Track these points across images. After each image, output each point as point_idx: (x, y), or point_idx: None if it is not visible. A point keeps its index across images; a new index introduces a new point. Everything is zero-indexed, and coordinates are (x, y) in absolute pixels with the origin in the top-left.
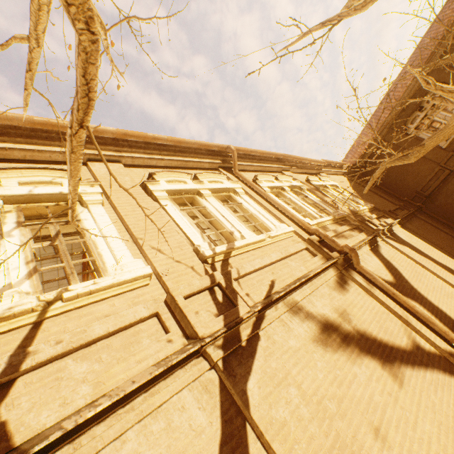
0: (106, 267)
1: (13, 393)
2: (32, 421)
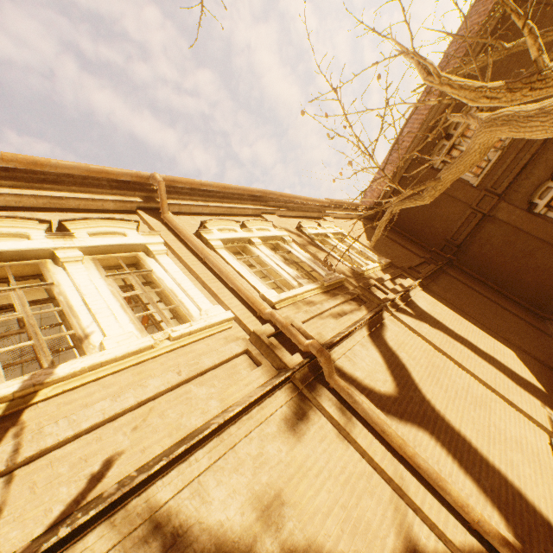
0: None
1: None
2: None
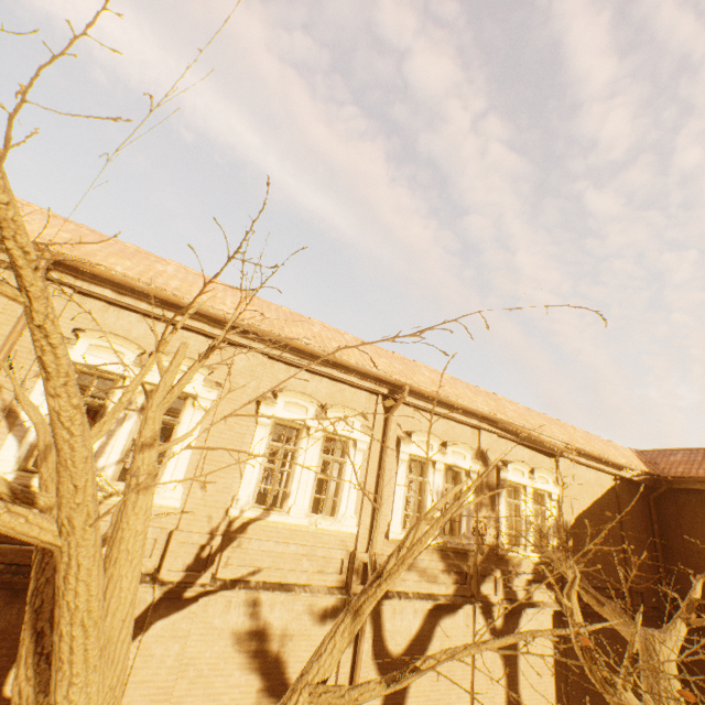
0: (162, 479)
1: None
2: None
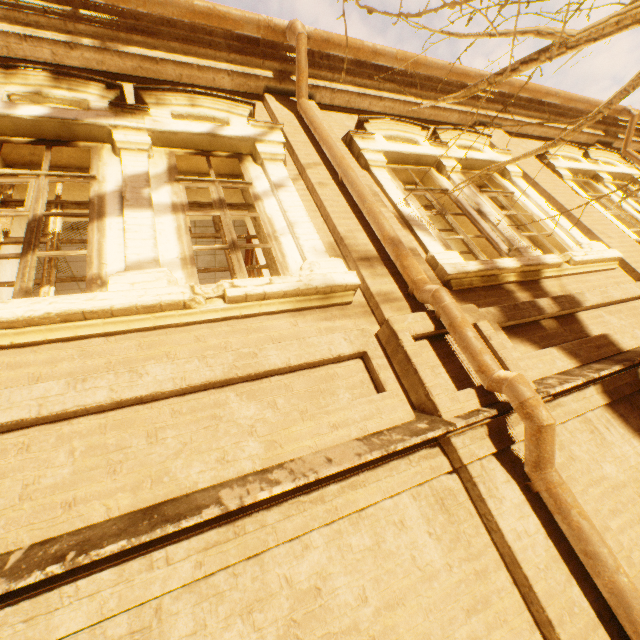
0: (567, 244)
1: (583, 321)
2: (622, 340)
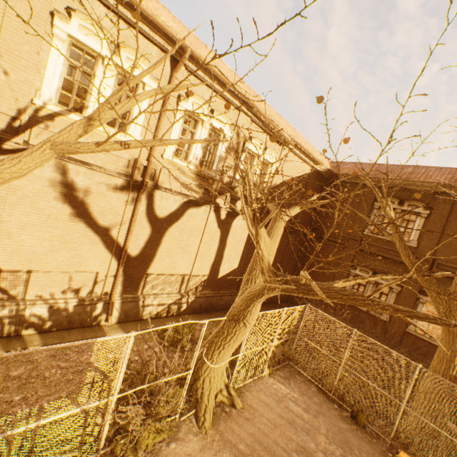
0: None
1: None
2: None
